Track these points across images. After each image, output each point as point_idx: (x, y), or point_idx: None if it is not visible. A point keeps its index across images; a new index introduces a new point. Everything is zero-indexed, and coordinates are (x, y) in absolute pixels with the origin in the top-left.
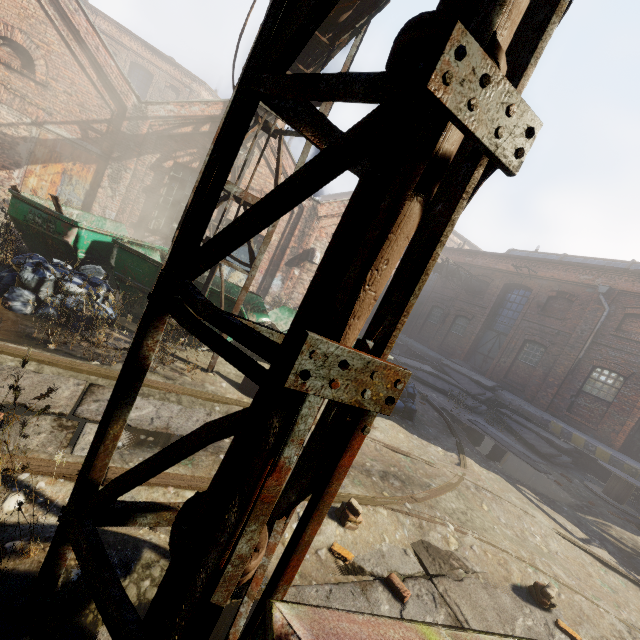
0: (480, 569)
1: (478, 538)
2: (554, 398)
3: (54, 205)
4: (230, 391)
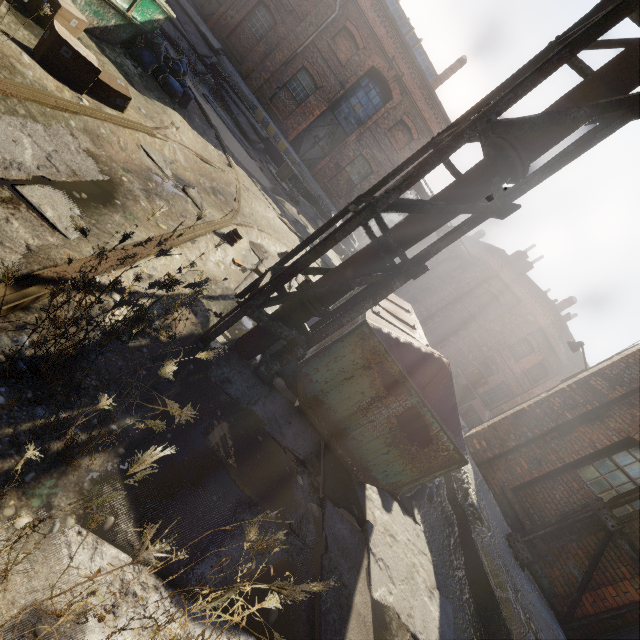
0: (269, 250)
1: (264, 232)
2: (264, 84)
3: None
4: (39, 73)
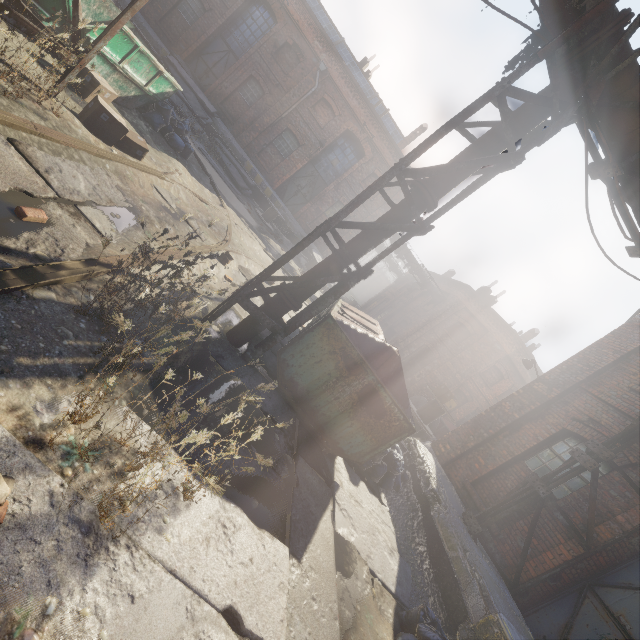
0: (255, 274)
1: (251, 259)
2: (253, 141)
3: None
4: (84, 131)
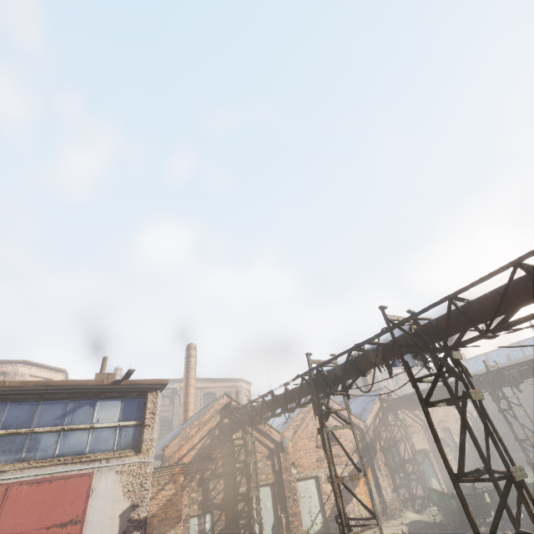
0: None
1: None
2: None
3: (472, 488)
4: None
